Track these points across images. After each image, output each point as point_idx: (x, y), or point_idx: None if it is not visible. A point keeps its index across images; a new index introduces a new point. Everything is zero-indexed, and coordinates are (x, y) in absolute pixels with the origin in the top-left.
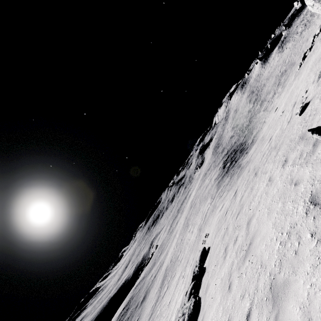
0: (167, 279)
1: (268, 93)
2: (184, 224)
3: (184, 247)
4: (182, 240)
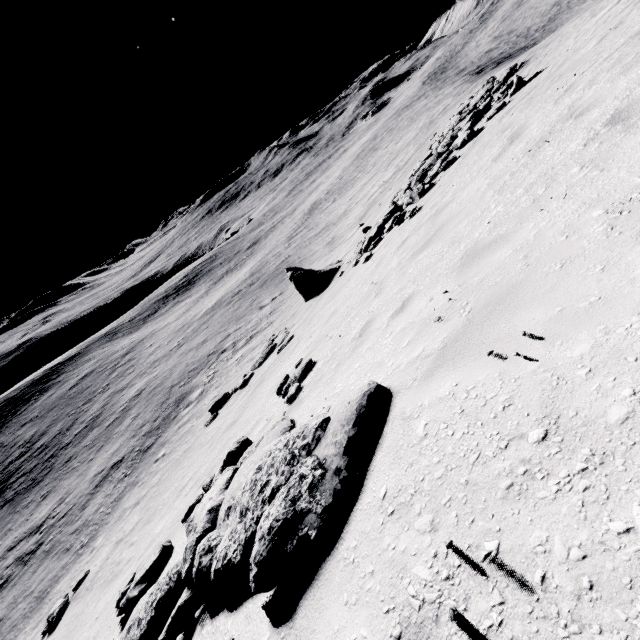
0: (326, 202)
1: None
2: (361, 155)
3: (372, 163)
4: (361, 165)
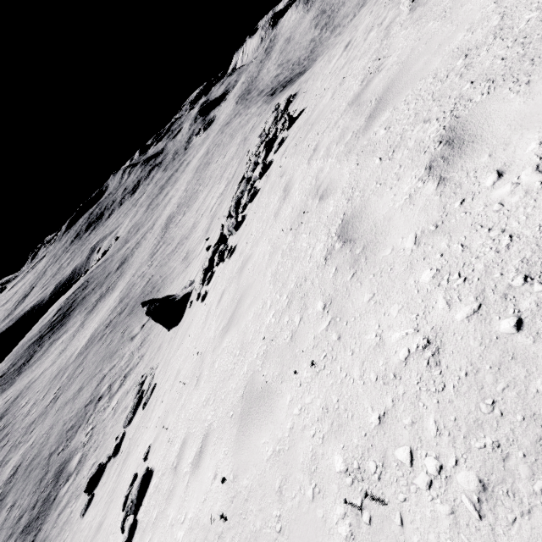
0: (178, 215)
1: (345, 17)
2: (199, 169)
3: (209, 176)
4: (200, 179)
